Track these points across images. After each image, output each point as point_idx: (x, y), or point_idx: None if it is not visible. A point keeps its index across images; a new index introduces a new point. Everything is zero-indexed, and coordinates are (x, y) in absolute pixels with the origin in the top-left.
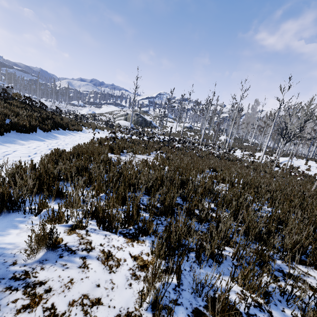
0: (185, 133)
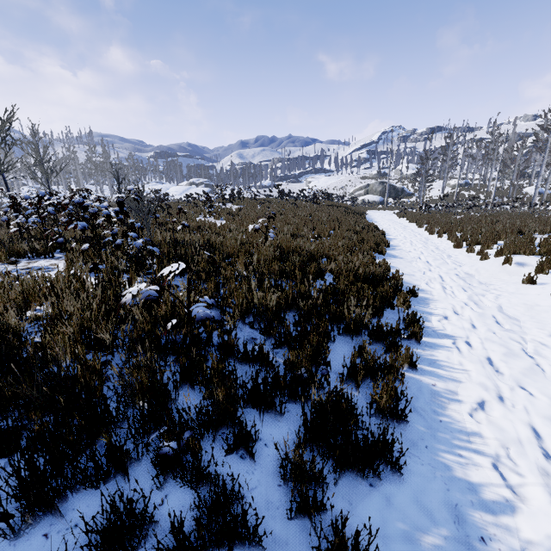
0: (460, 195)
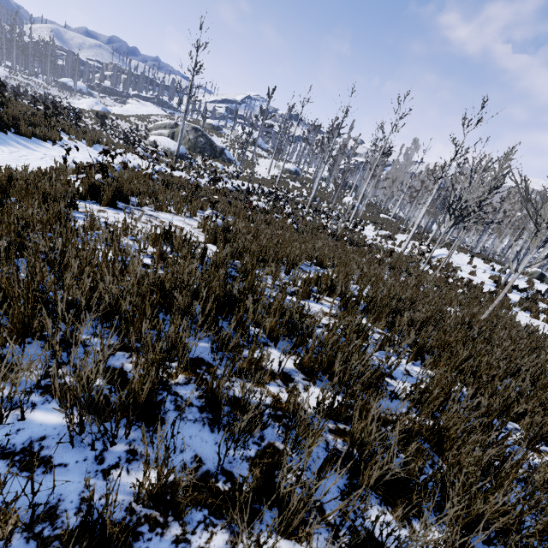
0: (285, 183)
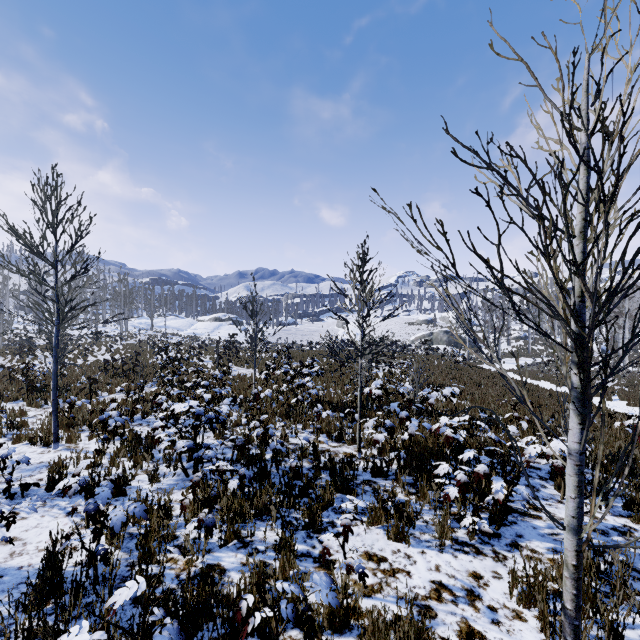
0: (531, 349)
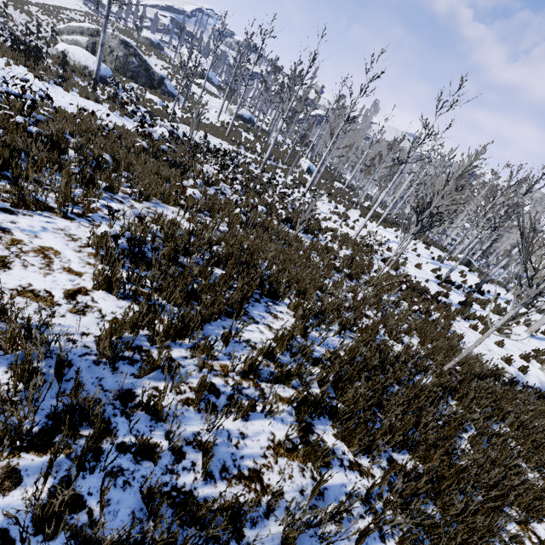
0: (236, 133)
